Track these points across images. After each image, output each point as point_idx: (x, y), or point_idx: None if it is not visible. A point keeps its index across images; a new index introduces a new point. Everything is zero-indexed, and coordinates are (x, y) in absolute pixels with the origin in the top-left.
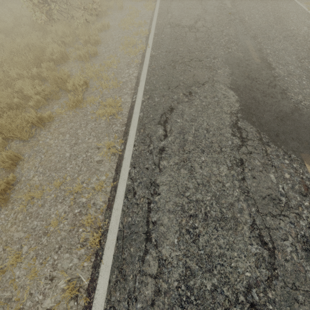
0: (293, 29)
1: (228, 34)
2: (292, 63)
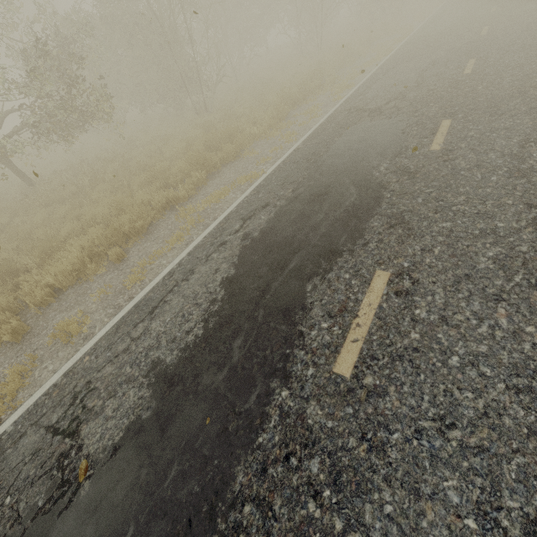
0: None
1: None
2: None
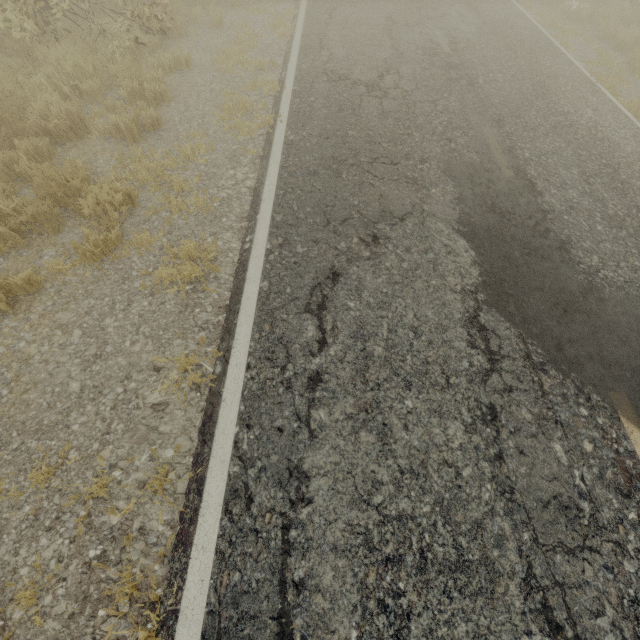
0: (569, 112)
1: (447, 110)
2: (574, 184)
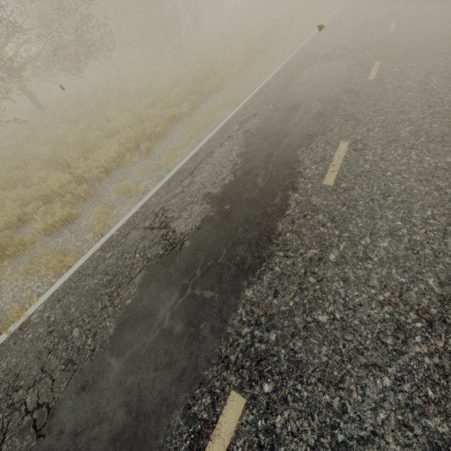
0: None
1: None
2: None
